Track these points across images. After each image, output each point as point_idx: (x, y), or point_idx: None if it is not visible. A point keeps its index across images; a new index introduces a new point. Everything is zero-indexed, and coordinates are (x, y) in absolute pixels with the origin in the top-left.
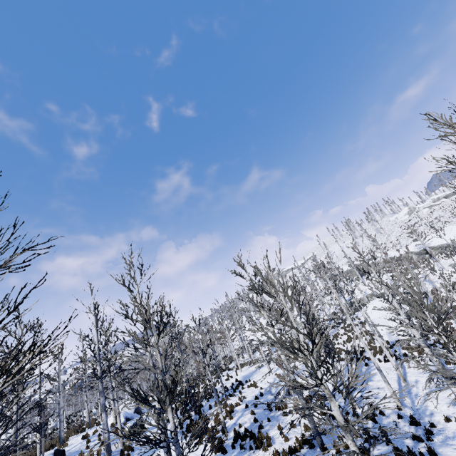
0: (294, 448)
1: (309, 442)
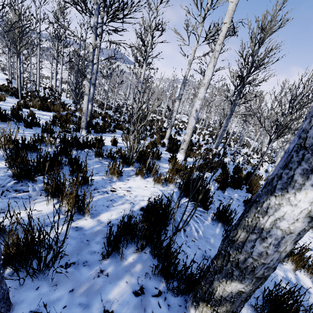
0: (271, 156)
1: (274, 157)
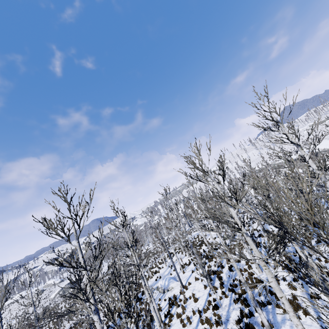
0: None
1: None
